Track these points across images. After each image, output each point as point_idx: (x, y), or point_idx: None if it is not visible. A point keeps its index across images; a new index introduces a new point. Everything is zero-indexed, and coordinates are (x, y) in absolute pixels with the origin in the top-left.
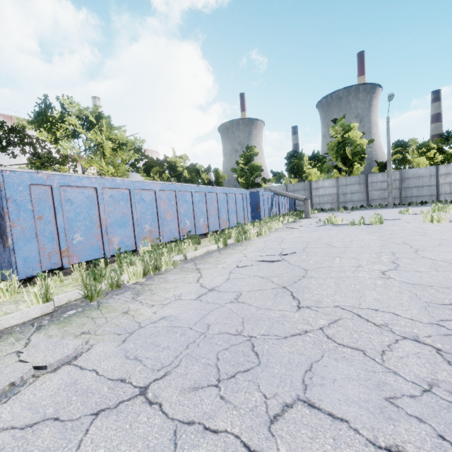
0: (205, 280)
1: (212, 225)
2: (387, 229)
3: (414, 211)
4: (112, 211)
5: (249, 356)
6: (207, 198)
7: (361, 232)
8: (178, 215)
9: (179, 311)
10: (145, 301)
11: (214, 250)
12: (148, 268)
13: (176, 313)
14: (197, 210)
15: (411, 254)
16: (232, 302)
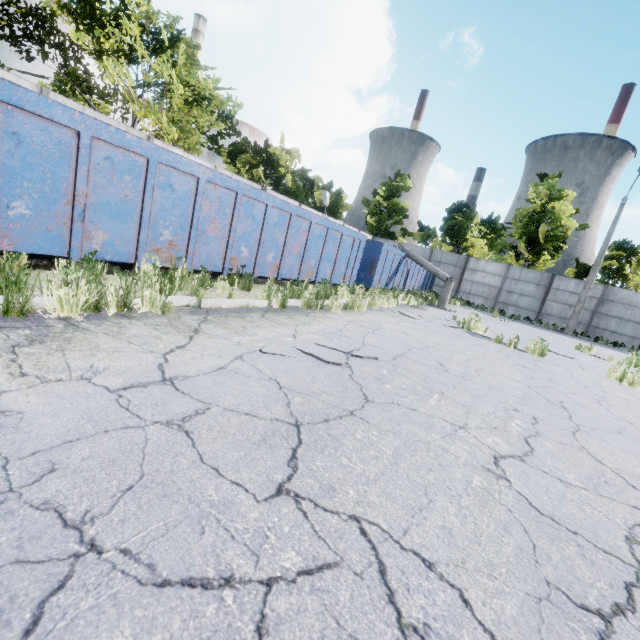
0: (181, 357)
1: (286, 269)
2: (546, 368)
3: (600, 353)
4: (104, 185)
5: (6, 626)
6: (291, 224)
7: (505, 359)
8: (230, 233)
9: (47, 408)
10: (21, 361)
11: (259, 308)
12: (110, 300)
13: (34, 412)
14: (267, 238)
15: (564, 434)
16: (169, 425)
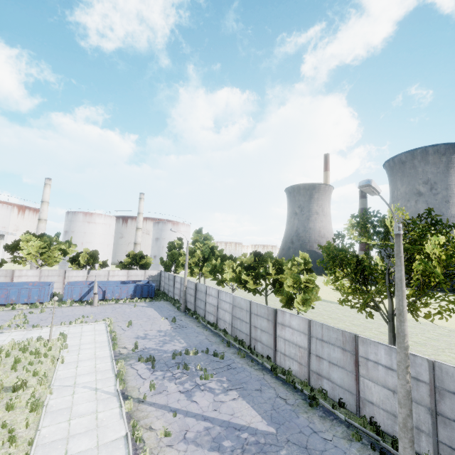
0: None
1: None
2: None
3: (96, 318)
4: None
5: None
6: None
7: None
8: None
9: None
10: None
11: None
12: None
13: None
14: None
15: None
16: None
